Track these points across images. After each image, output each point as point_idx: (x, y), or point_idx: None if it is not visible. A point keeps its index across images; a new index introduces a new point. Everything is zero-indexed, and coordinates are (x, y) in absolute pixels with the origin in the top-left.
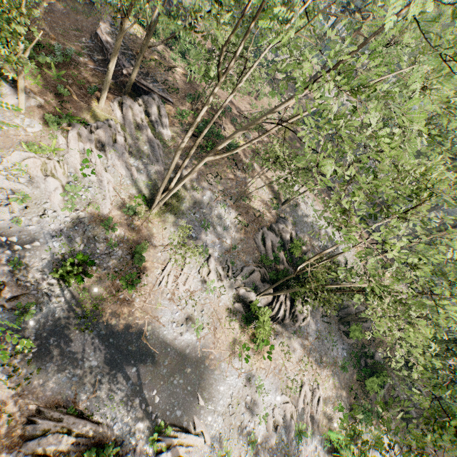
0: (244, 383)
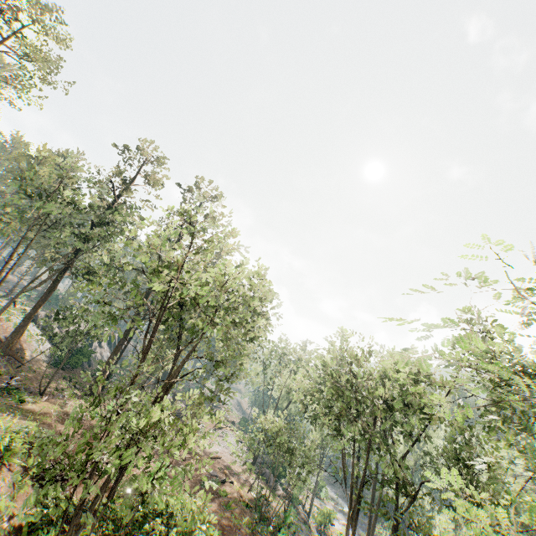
0: None
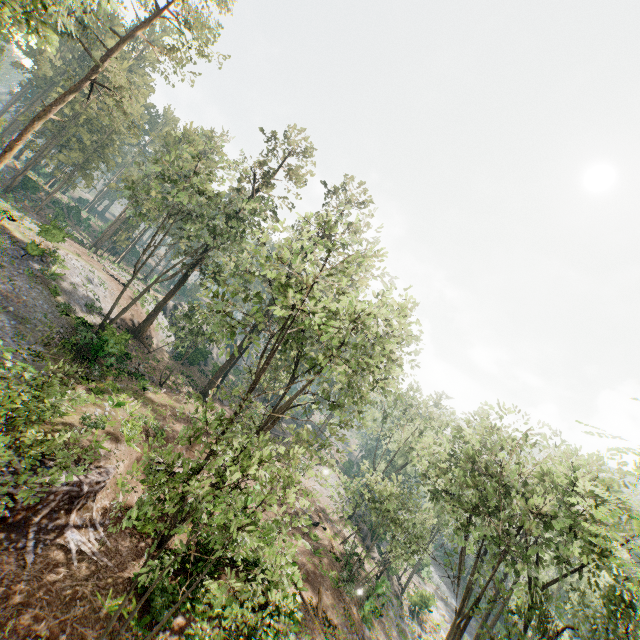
0: (445, 631)
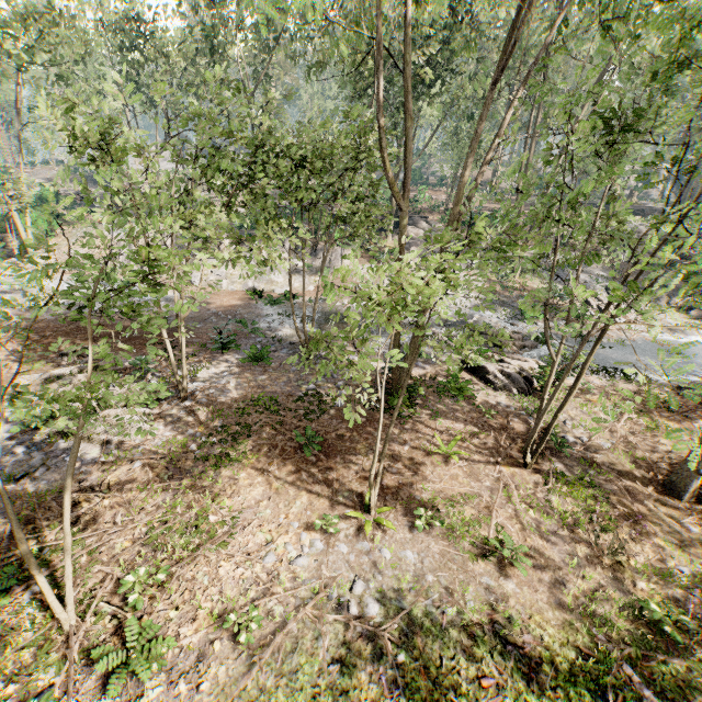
0: None
